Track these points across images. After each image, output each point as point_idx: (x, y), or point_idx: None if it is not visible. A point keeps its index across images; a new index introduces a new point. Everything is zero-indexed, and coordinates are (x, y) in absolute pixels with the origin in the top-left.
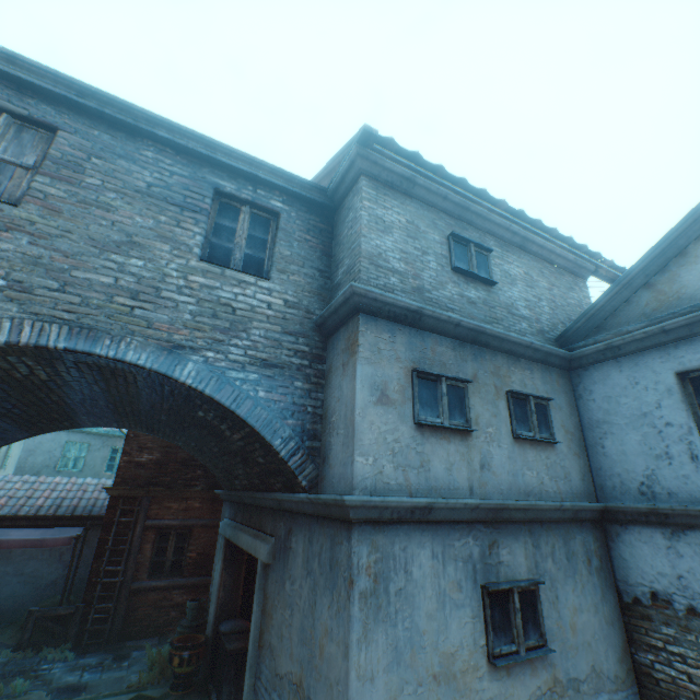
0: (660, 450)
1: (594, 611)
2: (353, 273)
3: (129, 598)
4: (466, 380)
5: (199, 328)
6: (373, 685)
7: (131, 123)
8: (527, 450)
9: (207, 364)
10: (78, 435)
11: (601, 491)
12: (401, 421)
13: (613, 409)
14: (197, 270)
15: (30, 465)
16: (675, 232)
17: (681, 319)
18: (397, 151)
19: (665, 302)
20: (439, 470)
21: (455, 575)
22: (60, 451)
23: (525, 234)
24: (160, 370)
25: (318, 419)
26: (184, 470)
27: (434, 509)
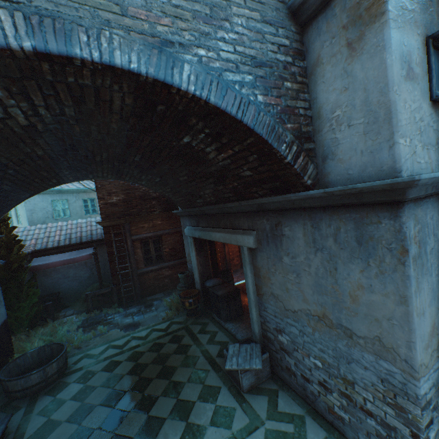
0: None
1: None
2: None
3: (139, 278)
4: None
5: (179, 16)
6: (424, 317)
7: None
8: None
9: (202, 66)
10: (57, 196)
11: None
12: (422, 99)
13: None
14: None
15: (36, 219)
16: None
17: None
18: None
19: None
20: None
21: None
22: (51, 207)
23: None
24: (157, 76)
25: (309, 121)
26: (143, 203)
27: None
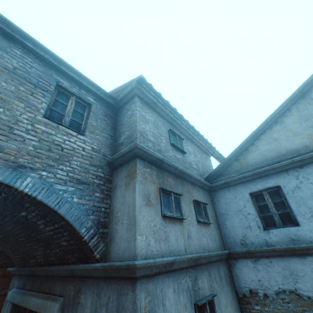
0: (247, 224)
1: (231, 305)
2: (132, 138)
3: None
4: (180, 194)
5: (38, 156)
6: None
7: (9, 31)
8: (202, 227)
9: (41, 179)
10: None
11: (226, 244)
12: (156, 215)
13: (228, 208)
14: (41, 122)
15: None
16: (245, 142)
17: (250, 173)
18: (152, 90)
19: (243, 166)
20: (173, 240)
21: (183, 301)
22: None
23: (193, 135)
24: (4, 181)
25: (107, 215)
26: None
27: (174, 262)
